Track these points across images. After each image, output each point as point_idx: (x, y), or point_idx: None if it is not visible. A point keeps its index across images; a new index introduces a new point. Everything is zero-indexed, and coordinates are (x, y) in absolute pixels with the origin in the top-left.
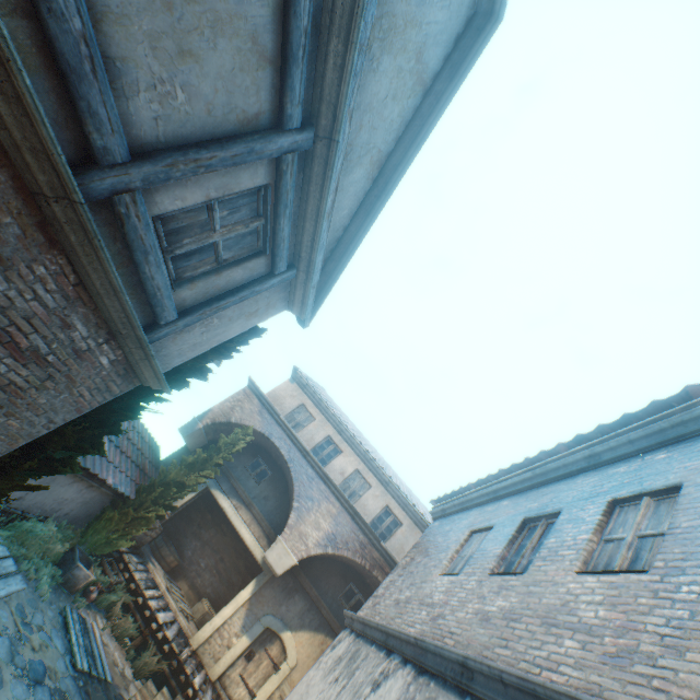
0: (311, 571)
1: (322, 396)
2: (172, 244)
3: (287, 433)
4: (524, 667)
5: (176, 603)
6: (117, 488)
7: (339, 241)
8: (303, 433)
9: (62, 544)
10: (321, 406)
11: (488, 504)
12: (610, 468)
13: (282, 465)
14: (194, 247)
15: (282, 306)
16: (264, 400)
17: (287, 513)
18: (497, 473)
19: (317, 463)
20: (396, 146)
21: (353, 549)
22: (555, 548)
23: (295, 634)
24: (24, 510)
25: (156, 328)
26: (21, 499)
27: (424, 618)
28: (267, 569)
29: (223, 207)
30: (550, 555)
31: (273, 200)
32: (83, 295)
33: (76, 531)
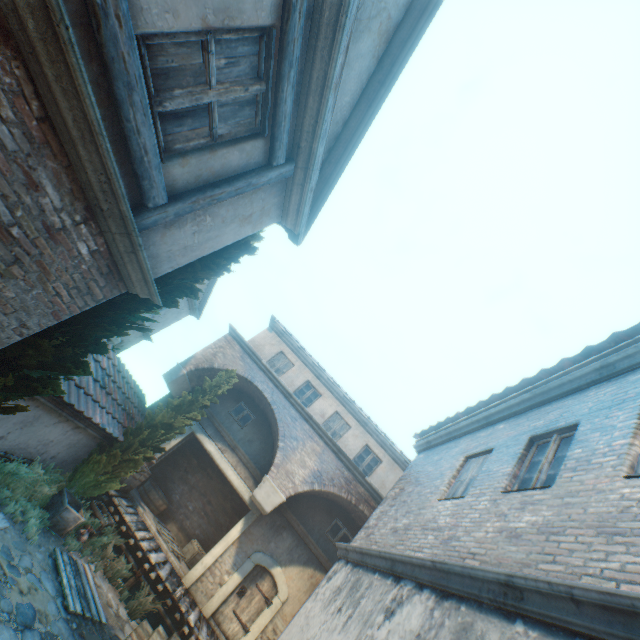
0: (297, 509)
1: (299, 343)
2: (160, 93)
3: (269, 377)
4: (590, 582)
5: (167, 544)
6: (104, 428)
7: (338, 138)
8: (283, 379)
9: (50, 486)
10: (299, 353)
11: (480, 431)
12: (631, 375)
13: (265, 408)
14: (186, 103)
15: (276, 216)
16: (245, 346)
17: (271, 454)
18: (489, 398)
19: (300, 404)
20: (406, 14)
21: (339, 485)
22: (585, 458)
23: (285, 570)
24: (7, 451)
25: (143, 212)
26: (2, 439)
27: (433, 542)
28: (255, 508)
29: (220, 51)
30: (581, 464)
31: (277, 54)
32: (51, 141)
33: (63, 475)
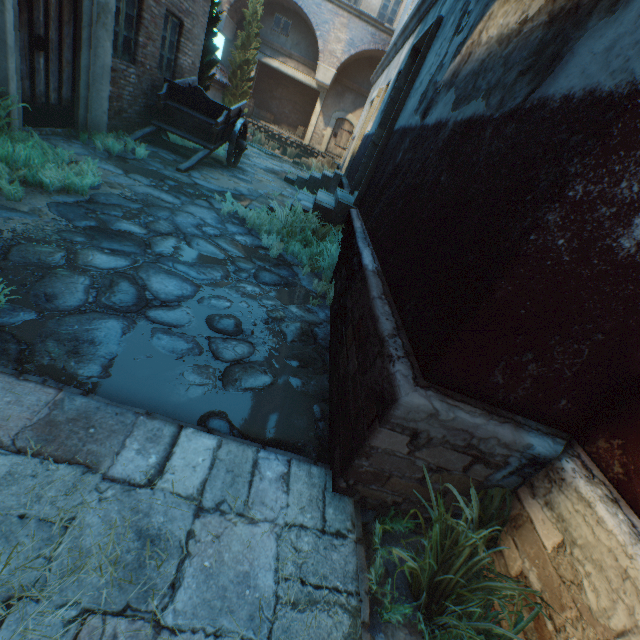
0: (348, 77)
1: None
2: None
3: None
4: None
5: (286, 133)
6: (222, 81)
7: None
8: None
9: None
10: None
11: None
12: None
13: (295, 10)
14: None
15: None
16: None
17: (316, 47)
18: None
19: None
20: None
21: (368, 43)
22: None
23: (354, 115)
24: None
25: None
26: None
27: None
28: (322, 90)
29: None
30: None
31: None
32: None
33: None
